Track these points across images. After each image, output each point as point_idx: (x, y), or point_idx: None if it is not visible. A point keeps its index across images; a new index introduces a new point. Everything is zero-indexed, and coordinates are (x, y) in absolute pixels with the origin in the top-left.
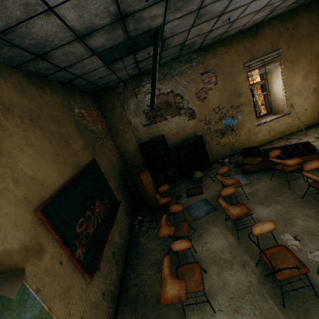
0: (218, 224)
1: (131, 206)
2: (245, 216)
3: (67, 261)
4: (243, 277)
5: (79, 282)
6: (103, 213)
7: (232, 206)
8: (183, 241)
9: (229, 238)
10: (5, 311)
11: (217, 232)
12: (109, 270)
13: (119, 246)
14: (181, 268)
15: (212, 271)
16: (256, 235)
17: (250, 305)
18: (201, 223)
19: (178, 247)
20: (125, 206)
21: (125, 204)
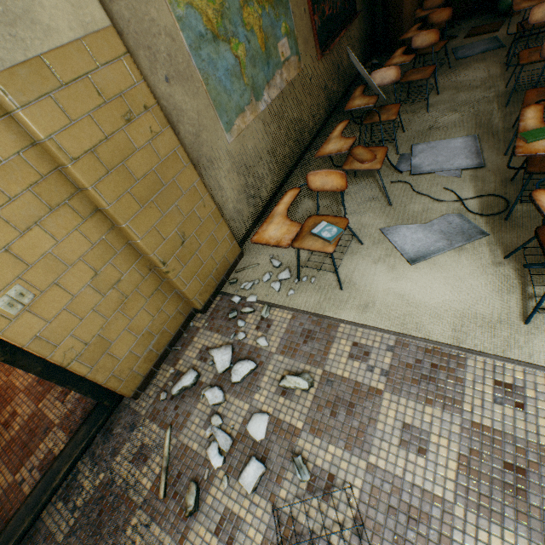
0: (490, 61)
1: (368, 45)
2: (540, 28)
3: (307, 16)
4: (479, 96)
5: (313, 49)
6: (339, 8)
7: (529, 1)
8: (430, 33)
9: (493, 71)
10: (280, 1)
11: (480, 68)
12: (332, 76)
13: (344, 69)
14: (412, 71)
15: (446, 94)
16: (532, 24)
17: (470, 108)
18: (465, 62)
19: (419, 43)
20: (362, 34)
21: (362, 31)
